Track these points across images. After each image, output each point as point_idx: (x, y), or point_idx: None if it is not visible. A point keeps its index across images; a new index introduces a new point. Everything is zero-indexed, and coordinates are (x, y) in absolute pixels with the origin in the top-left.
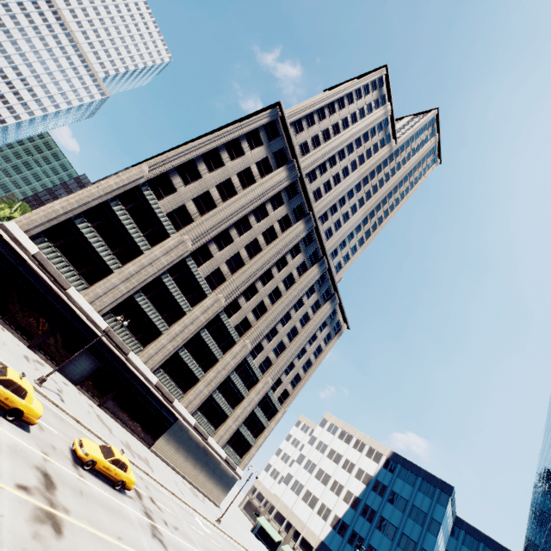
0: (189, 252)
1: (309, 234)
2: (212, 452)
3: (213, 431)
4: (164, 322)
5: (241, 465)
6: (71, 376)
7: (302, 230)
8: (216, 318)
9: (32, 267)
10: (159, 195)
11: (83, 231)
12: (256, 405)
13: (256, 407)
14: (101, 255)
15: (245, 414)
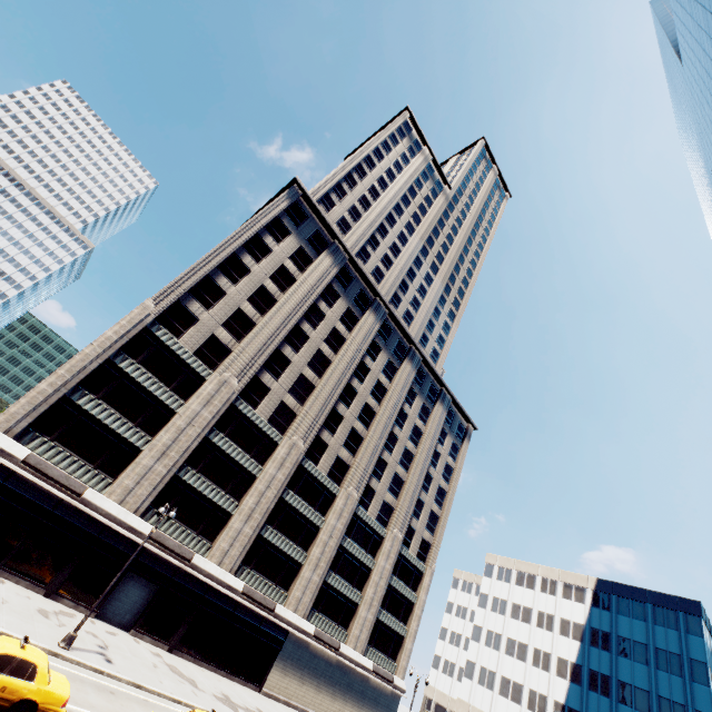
0: (237, 393)
1: (384, 324)
2: (351, 666)
3: (344, 634)
4: (229, 498)
5: (398, 671)
6: (118, 619)
7: (374, 322)
8: (299, 470)
9: (25, 478)
10: (177, 332)
11: (86, 407)
12: (390, 574)
13: (391, 578)
14: (119, 432)
15: (380, 593)
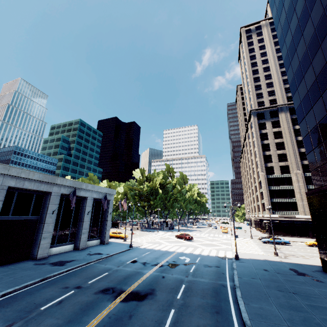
0: (302, 173)
1: None
2: None
3: None
4: None
5: None
6: None
7: None
8: None
9: (282, 219)
10: (272, 173)
11: (276, 201)
12: None
13: None
14: (287, 201)
15: None
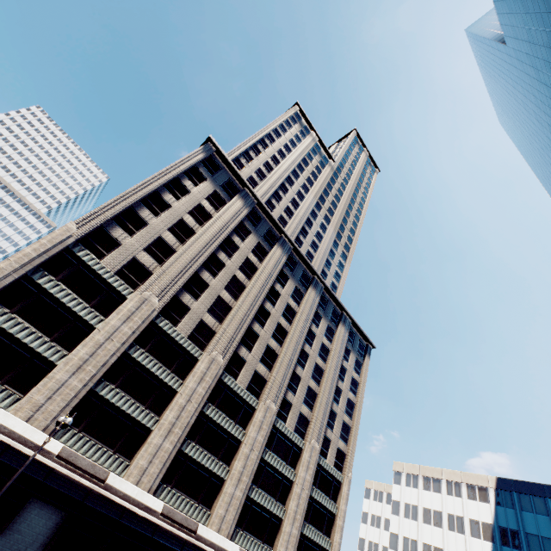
0: (158, 311)
1: (290, 258)
2: None
3: None
4: (149, 413)
5: None
6: None
7: (281, 254)
8: (219, 384)
9: None
10: (100, 254)
11: None
12: (311, 485)
13: (312, 489)
14: (32, 346)
15: (303, 505)
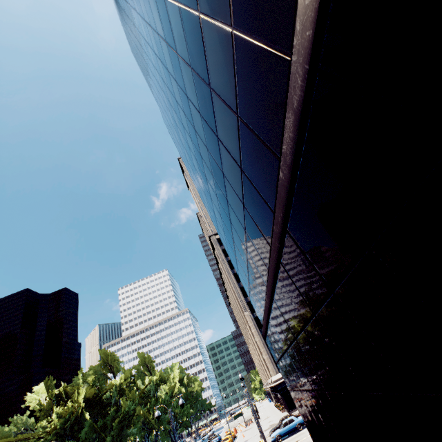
0: None
1: None
2: None
3: None
4: None
5: None
6: None
7: None
8: None
9: None
10: None
11: None
12: None
13: None
14: None
15: None
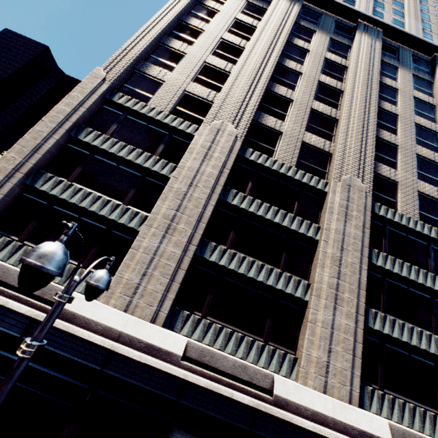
0: (240, 140)
1: (383, 46)
2: None
3: None
4: (290, 276)
5: None
6: None
7: (370, 42)
8: (372, 221)
9: None
10: (144, 99)
11: (53, 193)
12: None
13: None
14: (102, 215)
15: None
